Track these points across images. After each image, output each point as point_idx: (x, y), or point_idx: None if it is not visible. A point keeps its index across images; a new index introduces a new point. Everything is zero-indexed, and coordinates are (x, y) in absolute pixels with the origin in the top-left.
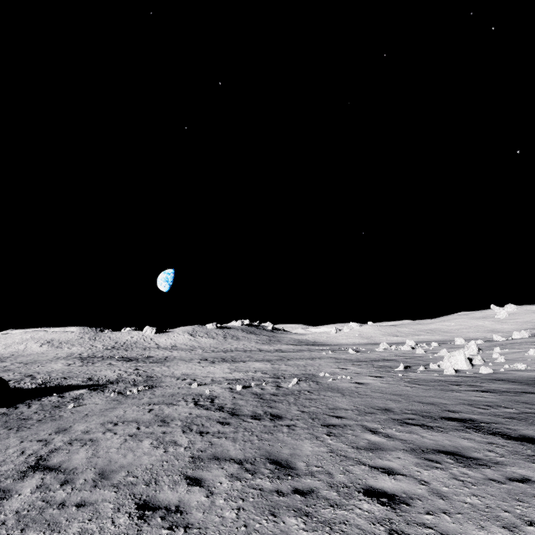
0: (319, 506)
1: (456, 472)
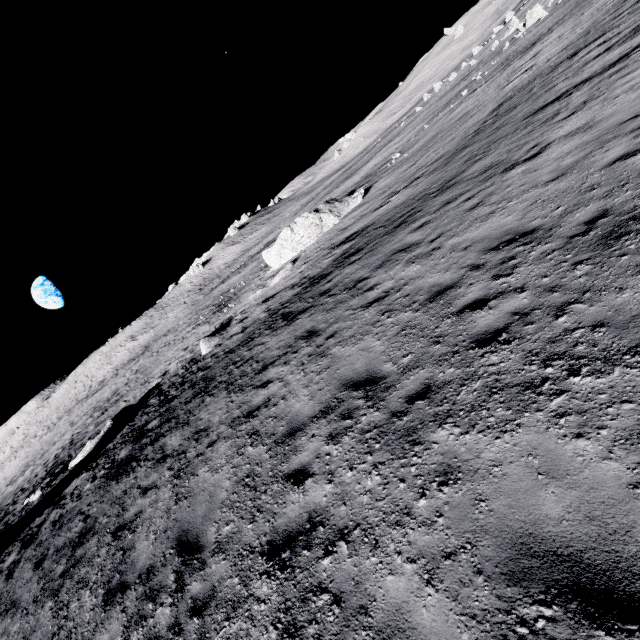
0: None
1: None
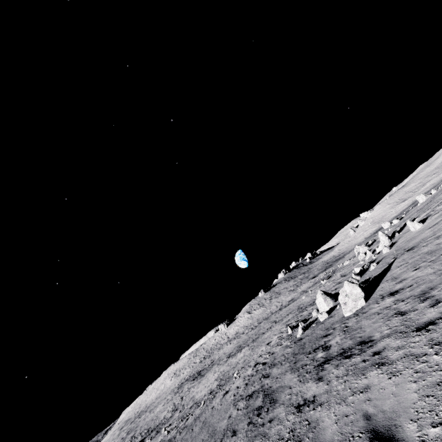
0: None
1: None
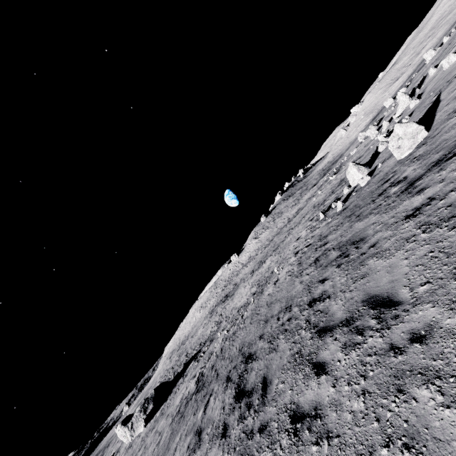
0: None
1: None
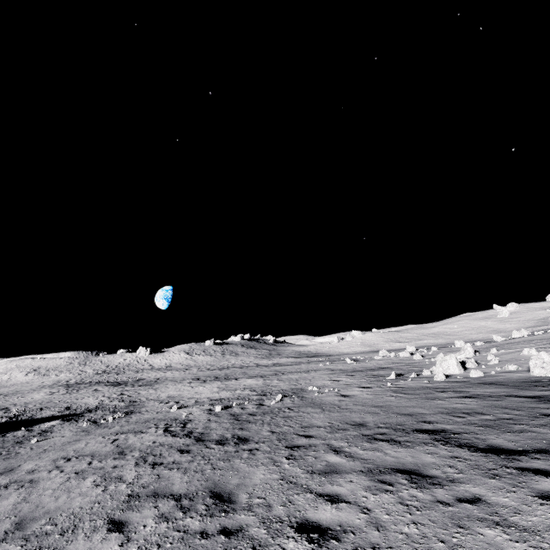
0: (240, 549)
1: (405, 495)
